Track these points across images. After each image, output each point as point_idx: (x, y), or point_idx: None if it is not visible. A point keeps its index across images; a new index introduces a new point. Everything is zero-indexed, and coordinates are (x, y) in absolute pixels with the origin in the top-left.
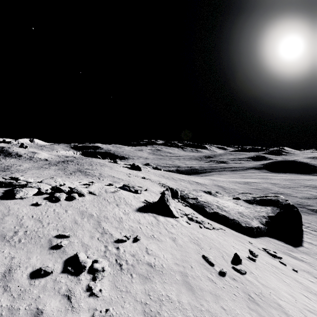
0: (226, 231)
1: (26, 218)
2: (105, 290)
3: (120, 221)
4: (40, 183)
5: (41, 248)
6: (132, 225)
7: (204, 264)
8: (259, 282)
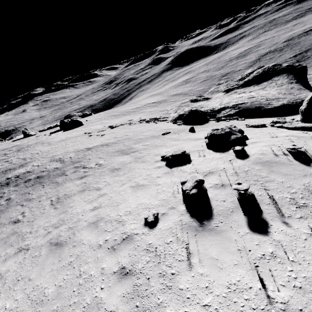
0: None
1: None
2: None
3: None
4: None
5: None
6: None
7: None
8: None
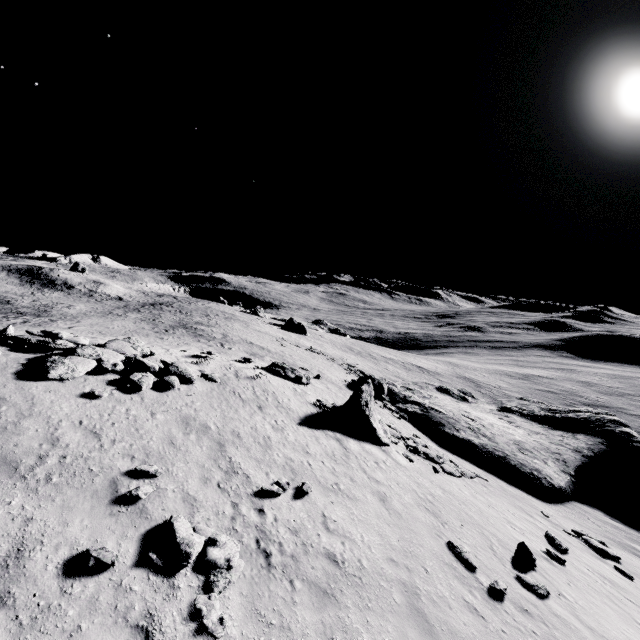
0: (490, 483)
1: (67, 426)
2: (231, 621)
3: (266, 445)
4: (102, 348)
5: (93, 501)
6: (291, 457)
7: (453, 564)
8: (583, 622)
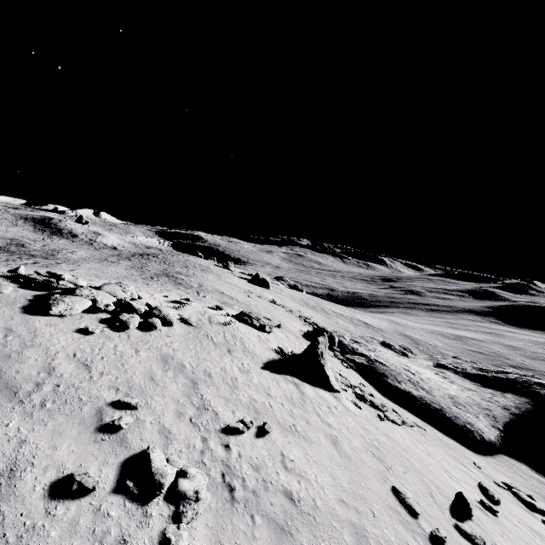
0: (427, 432)
1: (62, 357)
2: None
3: (234, 385)
4: (97, 290)
5: (80, 428)
6: (254, 398)
7: (397, 509)
8: None
